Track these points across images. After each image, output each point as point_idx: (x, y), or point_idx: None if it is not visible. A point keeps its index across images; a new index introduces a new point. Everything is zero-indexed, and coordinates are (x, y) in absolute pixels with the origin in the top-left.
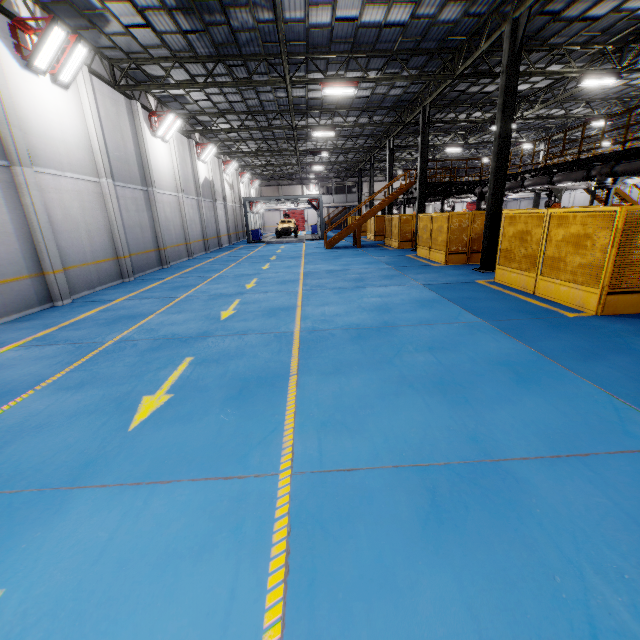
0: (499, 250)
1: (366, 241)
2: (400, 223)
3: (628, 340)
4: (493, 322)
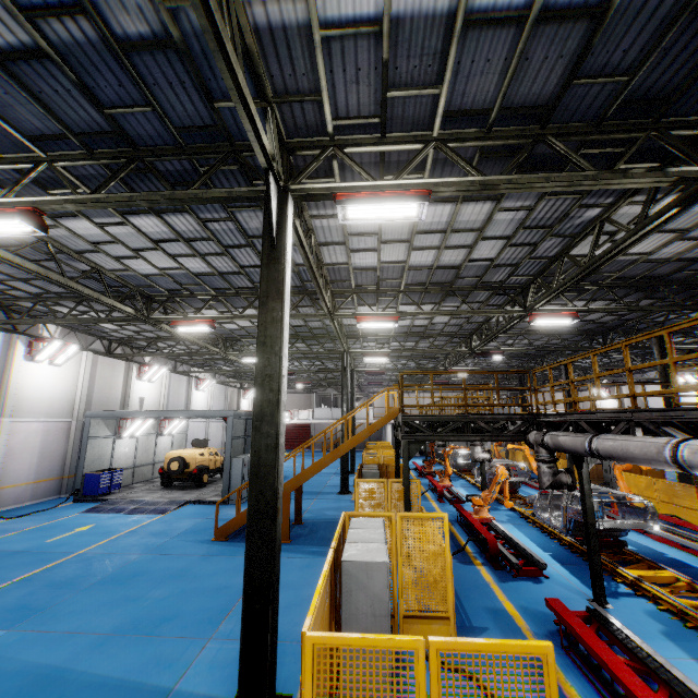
0: None
1: None
2: None
3: None
4: None
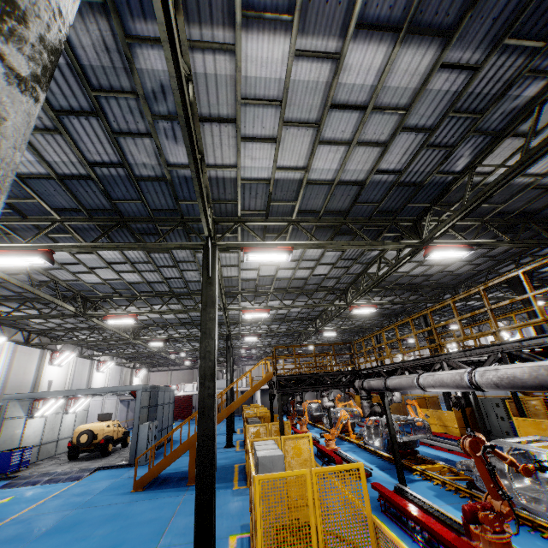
0: None
1: None
2: None
3: None
4: None
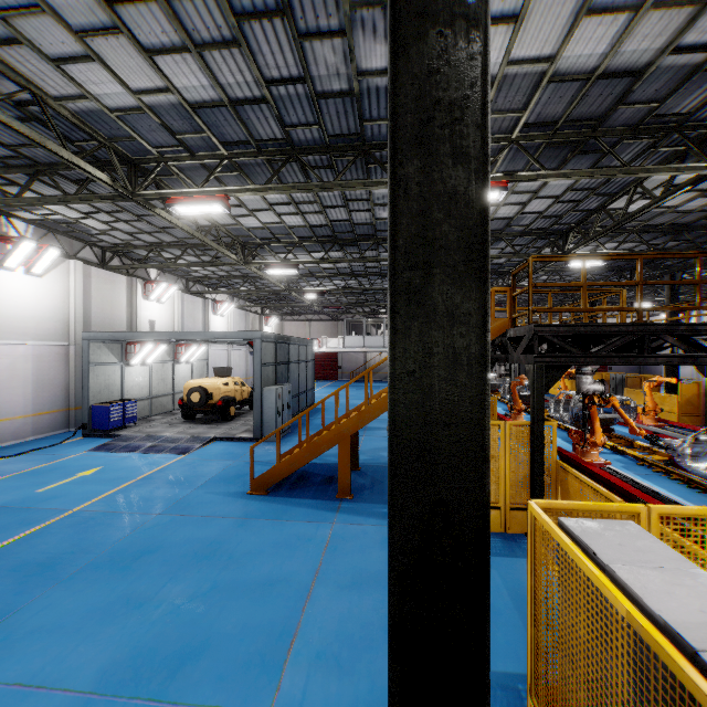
0: None
1: None
2: None
3: None
4: None
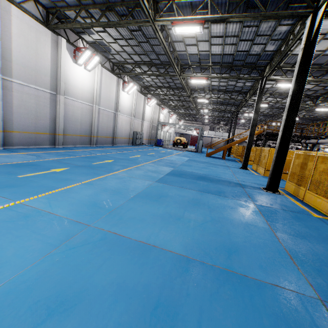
0: None
1: None
2: None
3: None
4: None
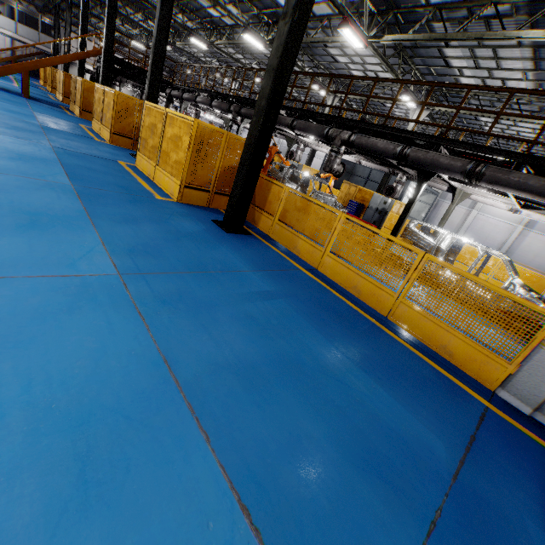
0: (140, 137)
1: (50, 98)
2: (83, 88)
3: (174, 218)
4: (80, 187)
